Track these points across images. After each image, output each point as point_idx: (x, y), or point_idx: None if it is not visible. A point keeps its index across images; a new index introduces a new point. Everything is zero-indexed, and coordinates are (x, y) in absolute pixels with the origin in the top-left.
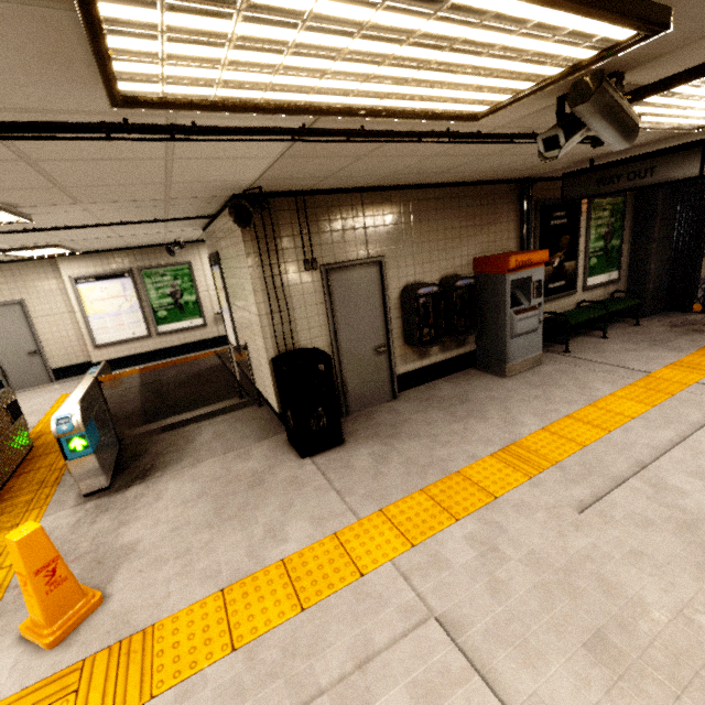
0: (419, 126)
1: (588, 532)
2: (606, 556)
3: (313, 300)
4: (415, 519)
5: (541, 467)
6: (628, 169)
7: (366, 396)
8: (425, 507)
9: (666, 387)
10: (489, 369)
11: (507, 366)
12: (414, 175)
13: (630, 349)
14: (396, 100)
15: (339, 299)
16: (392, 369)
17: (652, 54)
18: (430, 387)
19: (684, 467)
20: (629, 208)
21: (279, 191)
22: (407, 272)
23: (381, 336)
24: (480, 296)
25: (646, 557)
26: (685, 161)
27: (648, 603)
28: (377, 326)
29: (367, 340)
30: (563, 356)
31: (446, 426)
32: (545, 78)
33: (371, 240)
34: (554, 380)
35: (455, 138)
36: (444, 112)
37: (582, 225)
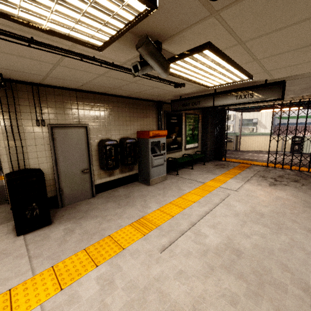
0: (74, 48)
1: (162, 263)
2: (166, 276)
3: (42, 142)
4: (72, 269)
5: (151, 229)
6: (192, 101)
7: (75, 195)
8: (82, 260)
9: (209, 188)
10: (143, 182)
11: (150, 180)
12: (102, 87)
13: (200, 174)
14: (30, 15)
15: (60, 143)
16: (92, 181)
17: (167, 33)
18: (114, 190)
19: (208, 223)
20: (200, 120)
21: (20, 80)
22: (102, 133)
23: (86, 164)
24: (139, 148)
25: (184, 274)
26: (208, 100)
27: (179, 302)
28: (83, 159)
29: (77, 166)
30: (175, 176)
31: (113, 210)
32: (119, 29)
33: (81, 115)
34: (169, 186)
35: (101, 63)
36: (76, 38)
37: (183, 123)
